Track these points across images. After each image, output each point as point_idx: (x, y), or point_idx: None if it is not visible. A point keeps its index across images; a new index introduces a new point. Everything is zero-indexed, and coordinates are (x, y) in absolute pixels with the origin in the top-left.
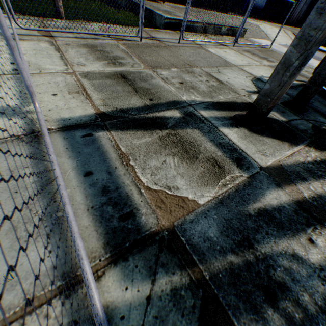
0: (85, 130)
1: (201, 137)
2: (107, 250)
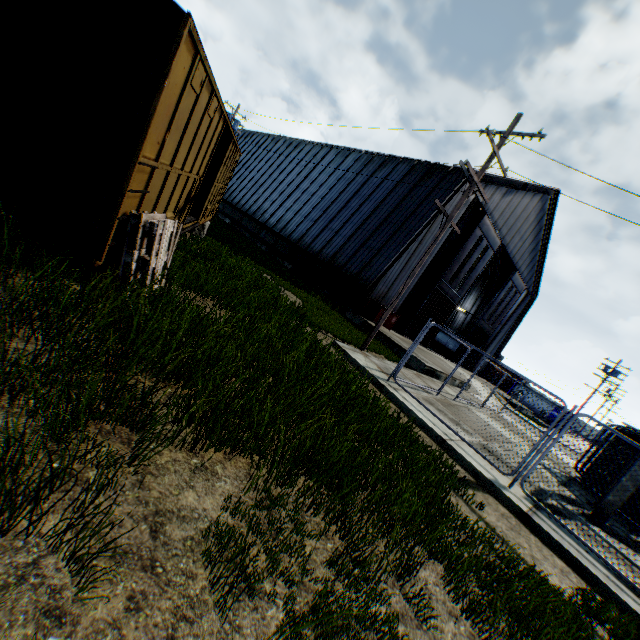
0: (543, 511)
1: (590, 531)
2: None
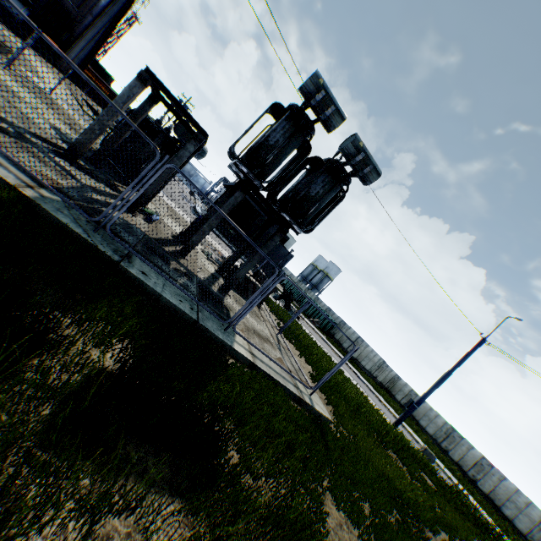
0: None
1: (43, 154)
2: (36, 183)
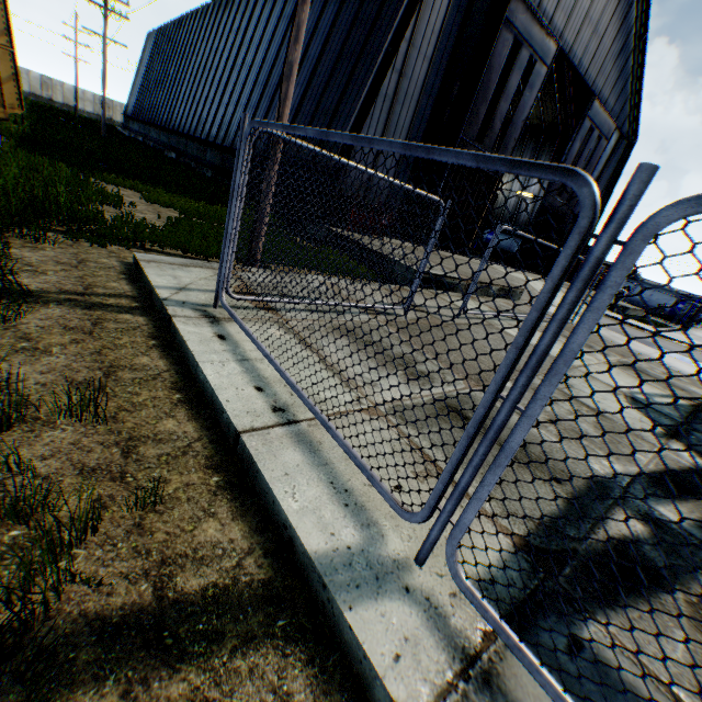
0: (553, 623)
1: None
2: None
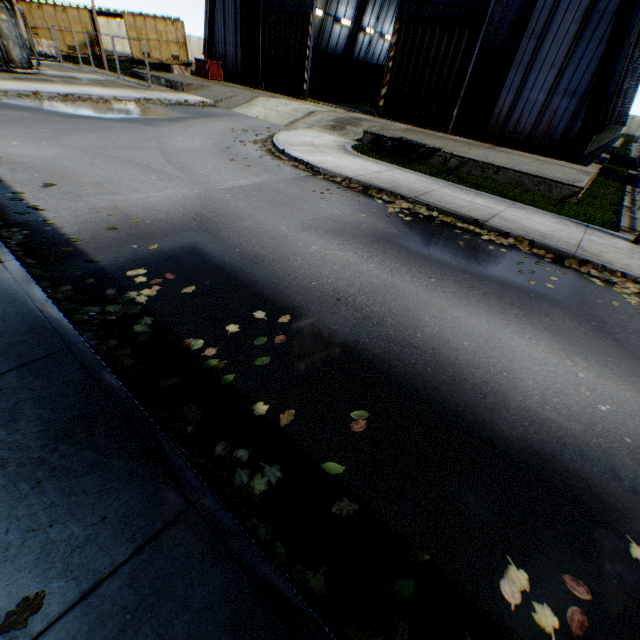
0: None
1: None
2: None
